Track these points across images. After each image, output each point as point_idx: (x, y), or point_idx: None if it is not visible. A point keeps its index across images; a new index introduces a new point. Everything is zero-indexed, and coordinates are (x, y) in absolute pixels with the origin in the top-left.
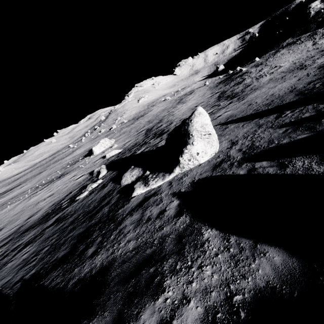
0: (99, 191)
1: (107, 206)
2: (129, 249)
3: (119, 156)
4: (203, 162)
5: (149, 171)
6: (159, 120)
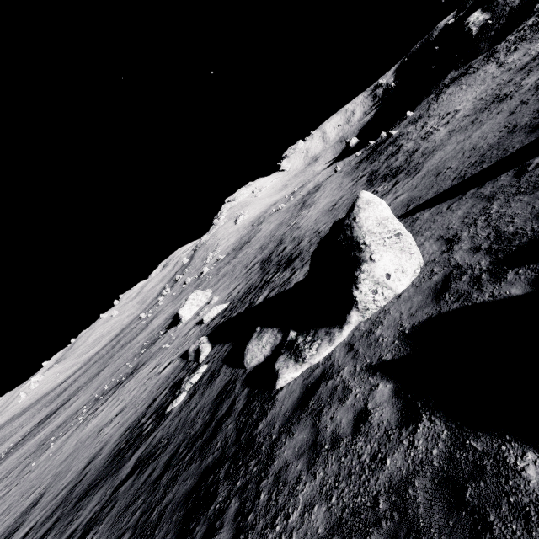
0: (206, 388)
1: (229, 419)
2: (317, 533)
3: (226, 315)
4: (402, 289)
5: (294, 330)
6: (277, 242)
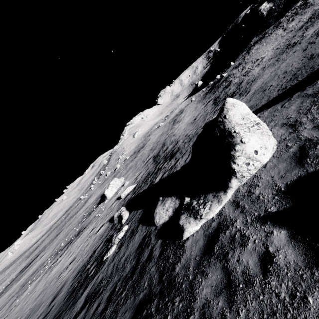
0: (130, 241)
1: (151, 263)
2: None
3: (135, 192)
4: (266, 161)
5: (188, 197)
6: (162, 145)
